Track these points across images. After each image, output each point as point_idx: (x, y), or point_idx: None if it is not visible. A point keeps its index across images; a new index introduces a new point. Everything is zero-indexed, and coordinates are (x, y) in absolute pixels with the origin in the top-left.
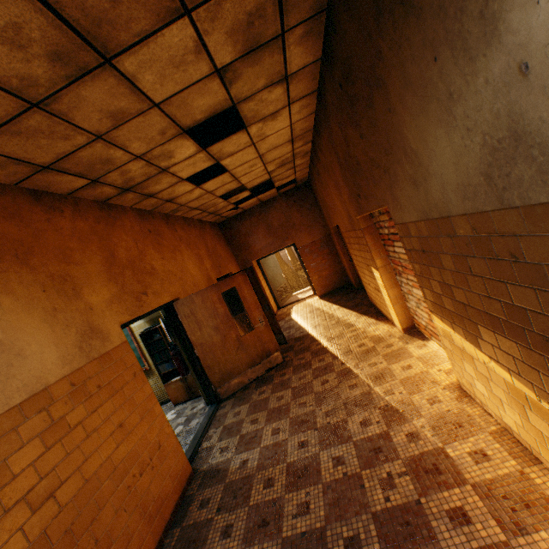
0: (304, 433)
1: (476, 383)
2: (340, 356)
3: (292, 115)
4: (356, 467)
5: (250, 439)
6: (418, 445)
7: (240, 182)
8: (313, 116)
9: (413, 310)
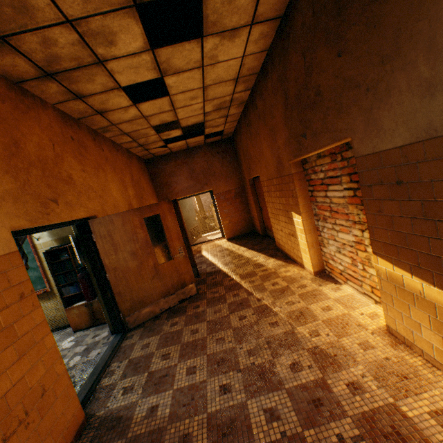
0: (225, 375)
1: (425, 331)
2: (255, 292)
3: (248, 42)
4: (296, 425)
5: (161, 378)
6: (364, 399)
7: (177, 115)
8: (265, 54)
9: (328, 255)
